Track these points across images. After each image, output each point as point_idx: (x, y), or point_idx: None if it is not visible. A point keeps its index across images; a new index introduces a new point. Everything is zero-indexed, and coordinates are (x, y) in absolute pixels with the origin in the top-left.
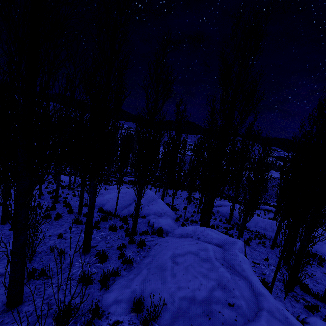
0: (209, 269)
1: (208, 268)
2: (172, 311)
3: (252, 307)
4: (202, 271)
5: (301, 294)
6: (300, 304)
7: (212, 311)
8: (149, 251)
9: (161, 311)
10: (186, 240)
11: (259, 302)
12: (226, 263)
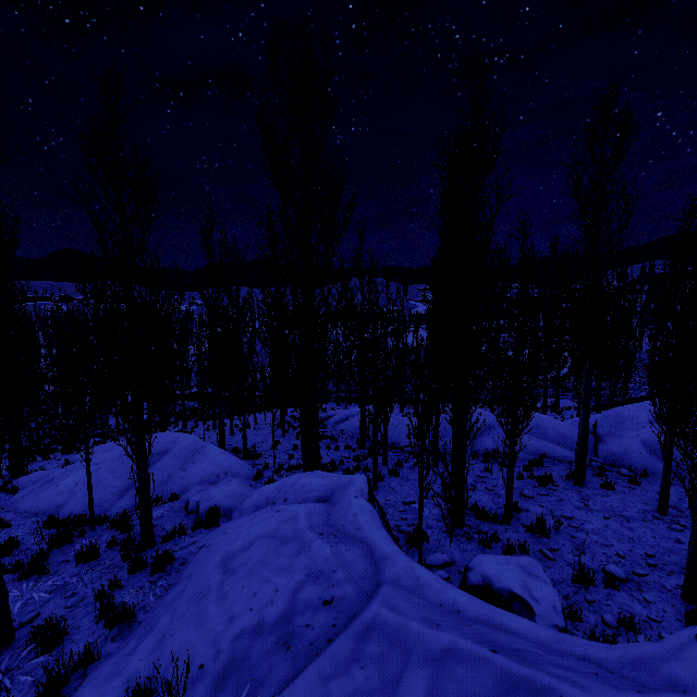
0: (294, 554)
1: (292, 552)
2: (216, 674)
3: (366, 587)
4: (281, 564)
5: (476, 525)
6: (474, 542)
7: (294, 632)
8: (183, 571)
9: (191, 687)
10: (259, 515)
11: (379, 574)
12: (331, 527)
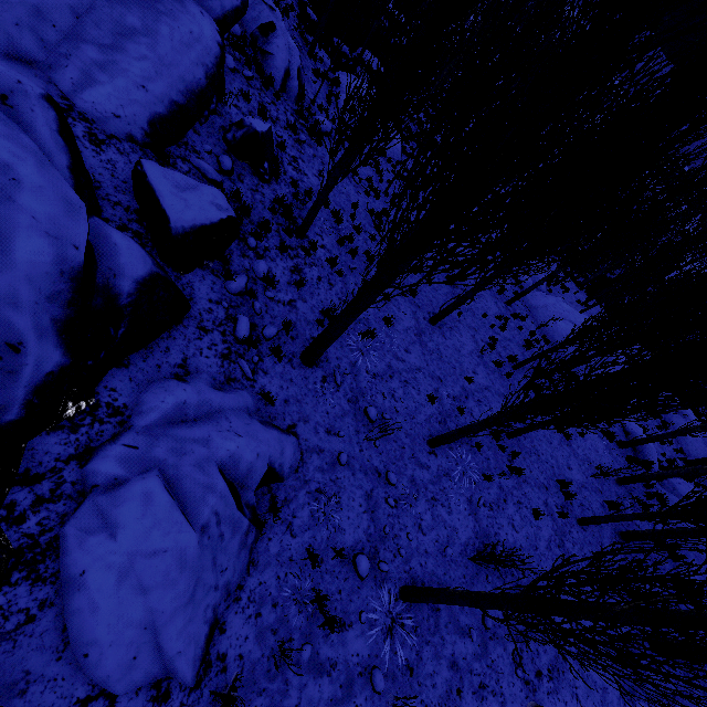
0: None
1: None
2: None
3: None
4: None
5: None
6: None
7: None
8: None
9: None
10: None
11: None
12: None
